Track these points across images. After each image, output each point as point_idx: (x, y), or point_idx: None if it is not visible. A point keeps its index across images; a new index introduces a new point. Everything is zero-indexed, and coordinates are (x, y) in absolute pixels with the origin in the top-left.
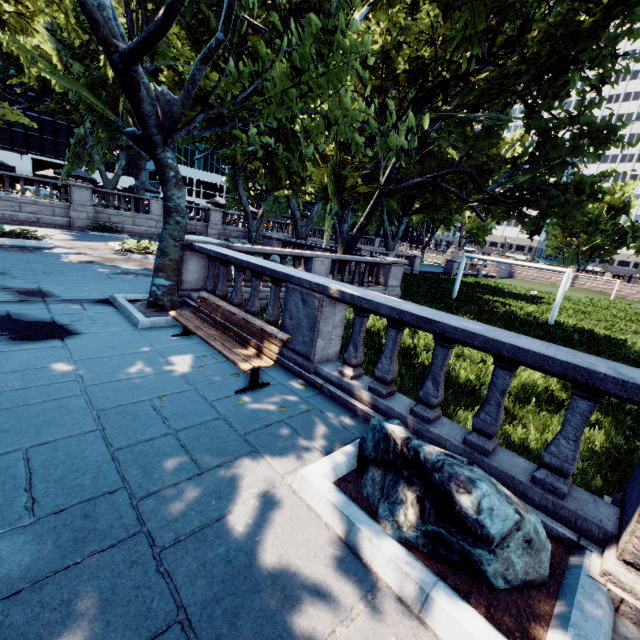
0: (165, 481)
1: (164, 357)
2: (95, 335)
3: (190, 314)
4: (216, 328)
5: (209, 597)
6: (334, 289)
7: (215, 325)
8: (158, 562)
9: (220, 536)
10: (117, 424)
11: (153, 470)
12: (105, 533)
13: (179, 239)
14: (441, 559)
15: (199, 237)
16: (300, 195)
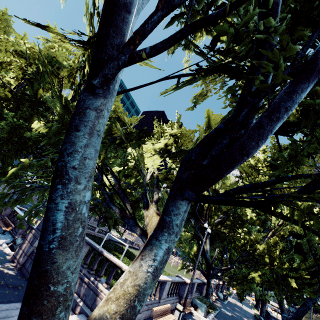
0: None
1: None
2: None
3: None
4: (3, 223)
5: None
6: None
7: (3, 223)
8: None
9: None
10: None
11: None
12: None
13: None
14: (11, 248)
15: None
16: None
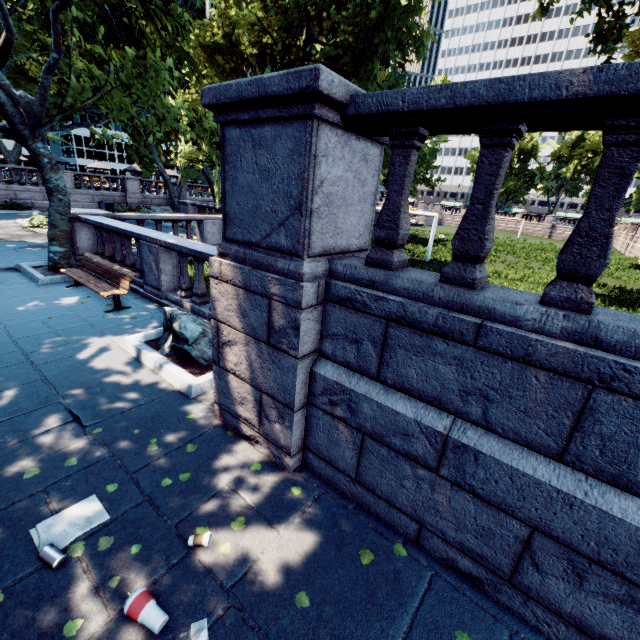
0: (44, 347)
1: (57, 299)
2: (3, 290)
3: (78, 270)
4: (96, 277)
5: (58, 374)
6: (162, 241)
7: (95, 275)
8: (35, 368)
9: (70, 360)
10: (17, 330)
11: (38, 344)
12: (8, 362)
13: (65, 213)
14: (182, 359)
15: (89, 210)
16: (192, 163)
